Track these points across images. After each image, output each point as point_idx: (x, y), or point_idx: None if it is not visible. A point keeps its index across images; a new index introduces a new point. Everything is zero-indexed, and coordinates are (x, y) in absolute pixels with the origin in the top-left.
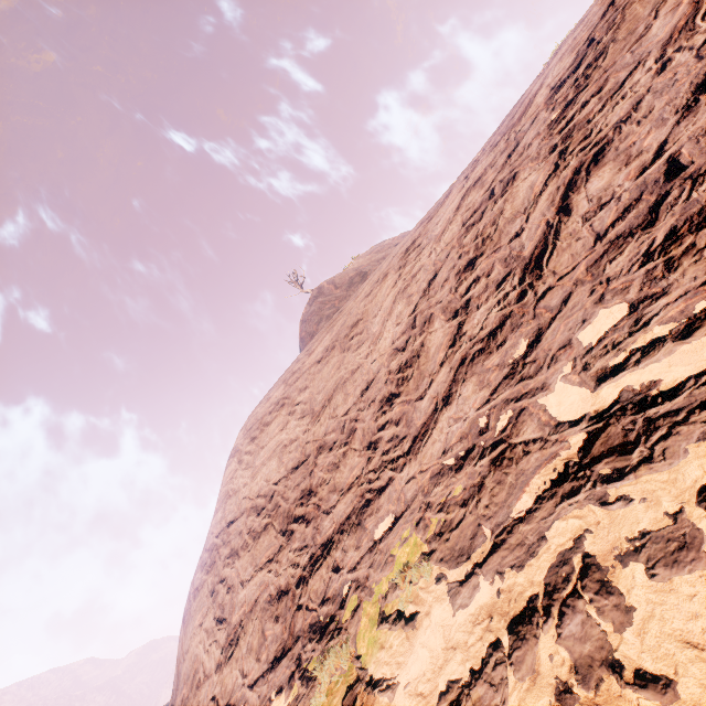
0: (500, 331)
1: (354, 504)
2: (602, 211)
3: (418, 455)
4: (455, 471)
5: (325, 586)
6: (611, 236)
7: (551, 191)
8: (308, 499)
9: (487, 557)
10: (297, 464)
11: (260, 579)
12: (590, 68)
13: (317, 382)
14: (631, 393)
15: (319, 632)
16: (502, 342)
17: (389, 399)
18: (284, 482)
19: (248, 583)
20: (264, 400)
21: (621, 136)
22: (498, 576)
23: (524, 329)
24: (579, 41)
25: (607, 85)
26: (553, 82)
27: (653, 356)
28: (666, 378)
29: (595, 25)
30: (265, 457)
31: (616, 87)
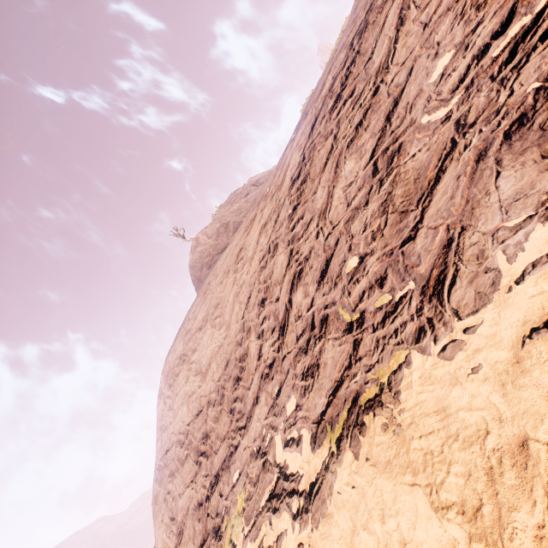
0: (272, 367)
1: (226, 452)
2: (299, 321)
3: (248, 432)
4: (255, 458)
5: (217, 505)
6: (299, 345)
7: (287, 279)
8: (206, 440)
9: (252, 527)
10: (198, 412)
11: (188, 494)
12: (302, 187)
13: (201, 347)
14: (285, 465)
15: (215, 534)
16: (273, 377)
17: (237, 380)
18: (192, 425)
19: (183, 495)
20: (172, 351)
21: (306, 270)
22: (251, 541)
23: (278, 376)
24: (302, 144)
25: (305, 216)
26: (292, 171)
27: (292, 448)
28: (290, 467)
29: (306, 141)
30: (179, 403)
31: (306, 225)
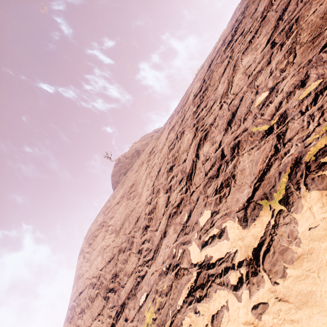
0: (180, 205)
1: (133, 283)
2: (207, 162)
3: (155, 260)
4: (165, 275)
5: None
6: (209, 176)
7: (193, 145)
8: (115, 279)
9: None
10: (110, 259)
11: (95, 325)
12: (204, 93)
13: (117, 214)
14: (207, 258)
15: None
16: (181, 211)
17: (146, 228)
18: (104, 269)
19: None
20: (94, 222)
21: (211, 131)
22: None
23: (187, 208)
24: (201, 77)
25: (208, 105)
26: (194, 92)
27: (213, 242)
28: (214, 256)
29: (205, 73)
30: (95, 255)
31: (210, 108)
